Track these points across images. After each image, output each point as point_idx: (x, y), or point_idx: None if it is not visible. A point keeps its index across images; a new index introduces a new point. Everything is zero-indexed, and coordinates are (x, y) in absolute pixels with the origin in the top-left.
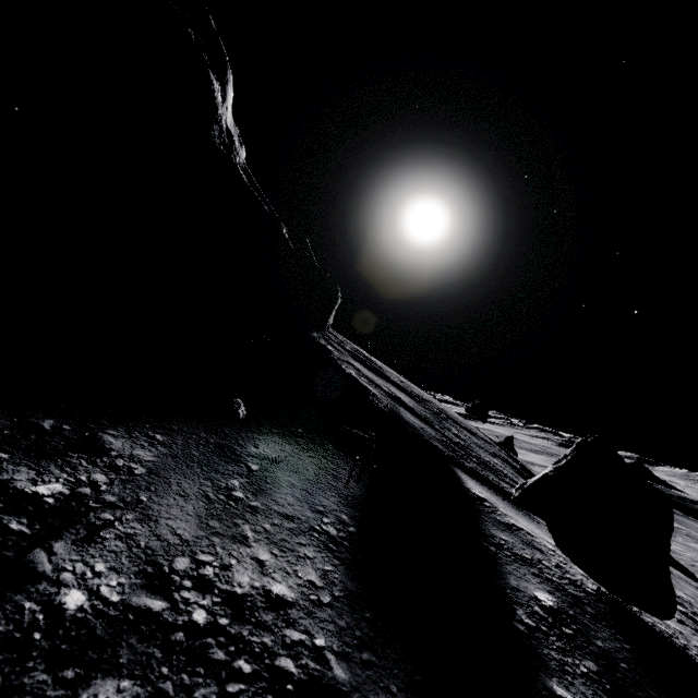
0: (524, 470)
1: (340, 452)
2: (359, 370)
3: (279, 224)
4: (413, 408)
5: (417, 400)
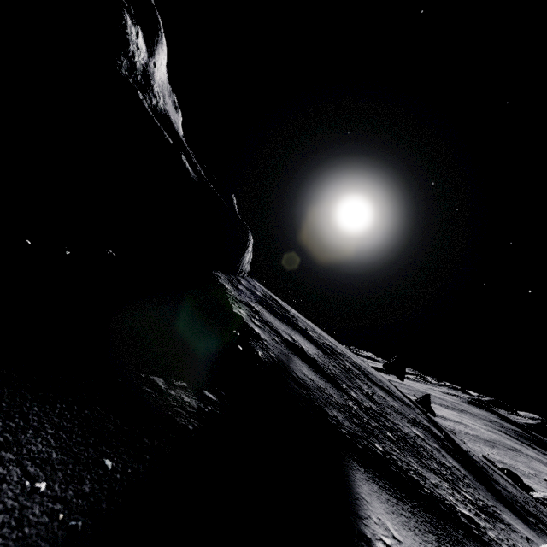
0: (447, 440)
1: (60, 450)
2: (257, 312)
3: (178, 151)
4: (317, 360)
5: (326, 352)
